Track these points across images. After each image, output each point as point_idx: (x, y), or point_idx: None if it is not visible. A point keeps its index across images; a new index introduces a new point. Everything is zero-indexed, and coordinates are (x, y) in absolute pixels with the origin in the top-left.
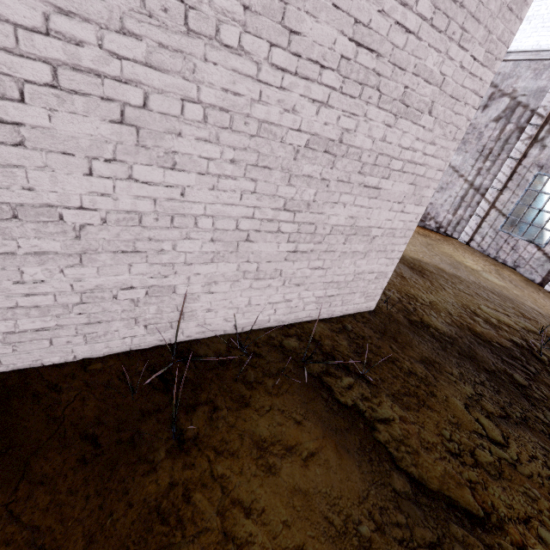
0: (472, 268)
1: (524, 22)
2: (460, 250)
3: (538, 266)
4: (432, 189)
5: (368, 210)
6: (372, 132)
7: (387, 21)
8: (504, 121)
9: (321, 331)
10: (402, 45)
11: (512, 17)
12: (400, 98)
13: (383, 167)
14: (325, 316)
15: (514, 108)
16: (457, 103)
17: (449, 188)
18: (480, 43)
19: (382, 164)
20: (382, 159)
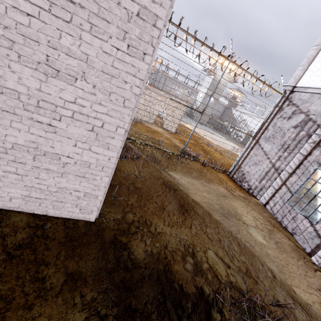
0: (244, 222)
1: (319, 71)
2: (250, 207)
3: (309, 238)
4: (119, 140)
5: (49, 140)
6: (25, 82)
7: (2, 3)
8: (299, 128)
9: (17, 221)
10: (28, 24)
11: (147, 25)
12: (45, 62)
13: (51, 110)
14: (39, 212)
15: (307, 121)
16: (114, 79)
17: (259, 164)
18: (119, 38)
19: (49, 108)
20: (47, 104)
